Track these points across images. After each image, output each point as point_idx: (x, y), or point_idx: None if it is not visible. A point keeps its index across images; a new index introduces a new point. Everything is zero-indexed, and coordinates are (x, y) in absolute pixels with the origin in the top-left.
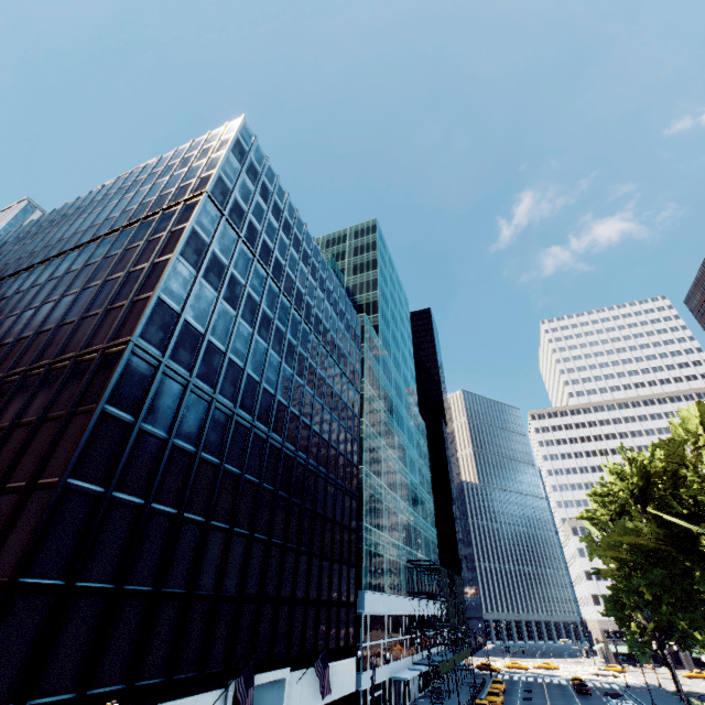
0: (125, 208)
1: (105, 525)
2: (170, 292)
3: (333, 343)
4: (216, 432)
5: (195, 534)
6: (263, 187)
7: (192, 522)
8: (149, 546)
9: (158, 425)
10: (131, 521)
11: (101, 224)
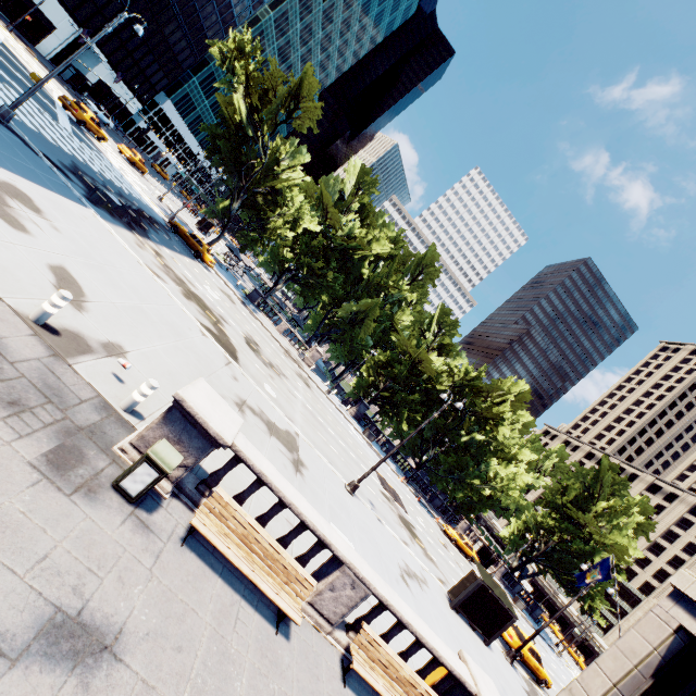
0: None
1: None
2: None
3: None
4: None
5: None
6: None
7: None
8: None
9: None
10: None
11: None
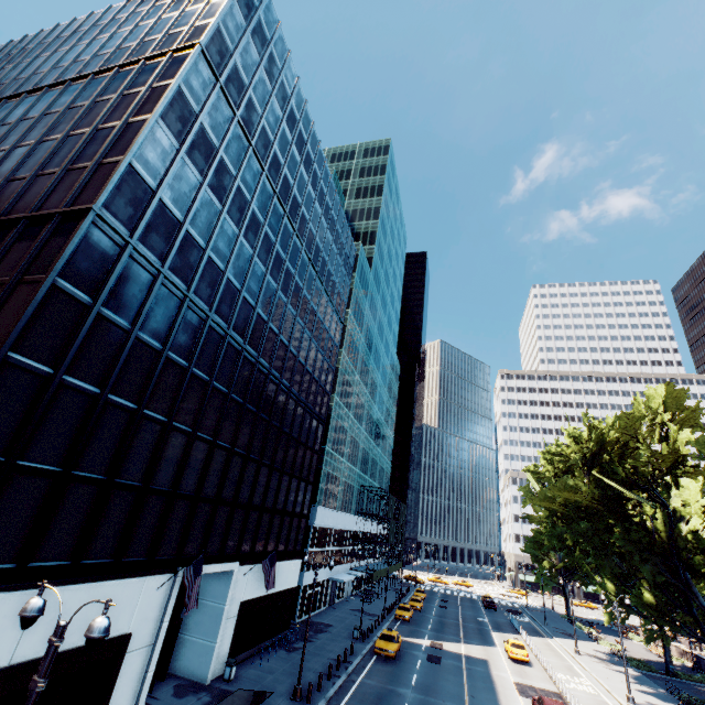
0: (97, 51)
1: (53, 409)
2: (144, 161)
3: (323, 265)
4: (187, 333)
5: (155, 432)
6: (270, 61)
7: (152, 420)
8: (103, 437)
9: (120, 313)
10: (84, 409)
11: (68, 66)
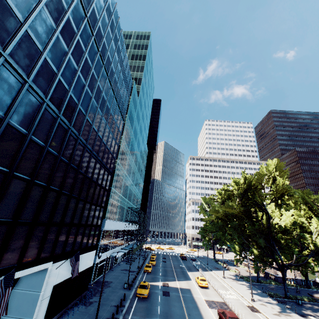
0: None
1: None
2: None
3: (115, 83)
4: (2, 88)
5: None
6: None
7: None
8: None
9: None
10: None
11: None
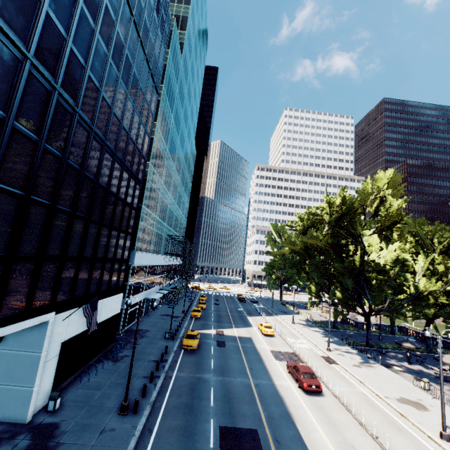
0: None
1: None
2: None
3: (140, 11)
4: None
5: None
6: None
7: None
8: None
9: None
10: None
11: None
